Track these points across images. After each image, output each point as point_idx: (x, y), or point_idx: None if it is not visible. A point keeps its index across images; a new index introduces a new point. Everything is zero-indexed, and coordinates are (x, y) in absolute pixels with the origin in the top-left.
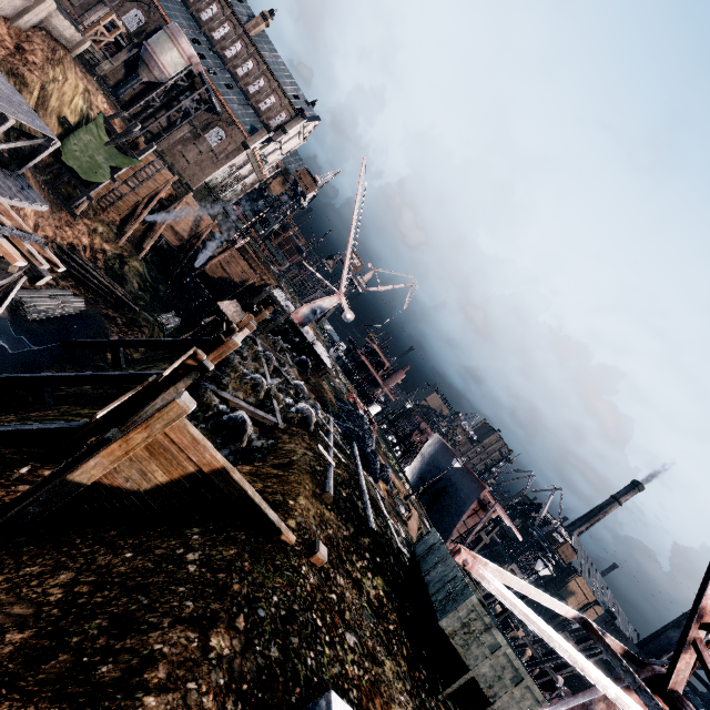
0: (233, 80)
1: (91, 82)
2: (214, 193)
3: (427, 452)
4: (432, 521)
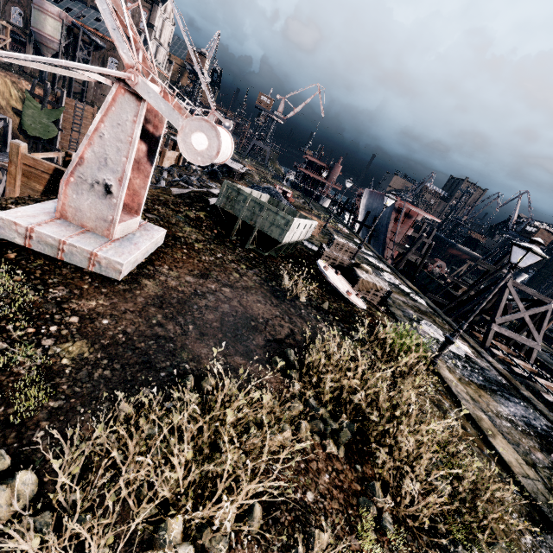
0: (98, 12)
1: (12, 76)
2: None
3: (363, 205)
4: (375, 245)
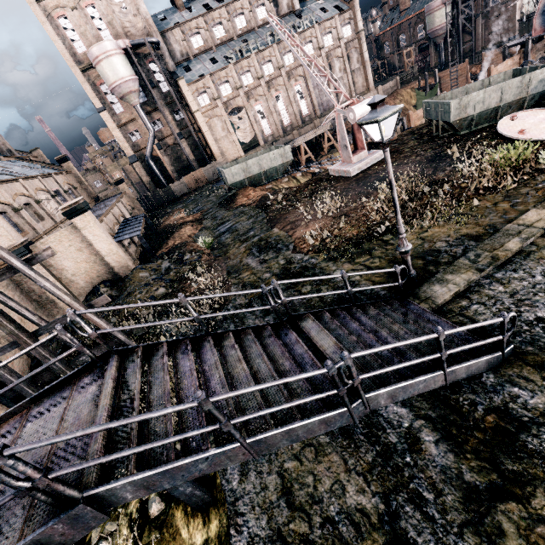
0: None
1: (411, 84)
2: (530, 16)
3: None
4: None
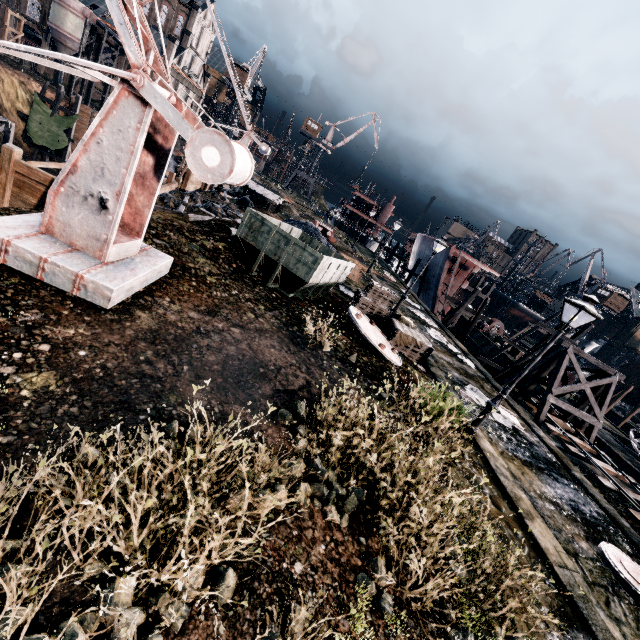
0: None
1: (21, 75)
2: None
3: (414, 251)
4: (425, 298)
